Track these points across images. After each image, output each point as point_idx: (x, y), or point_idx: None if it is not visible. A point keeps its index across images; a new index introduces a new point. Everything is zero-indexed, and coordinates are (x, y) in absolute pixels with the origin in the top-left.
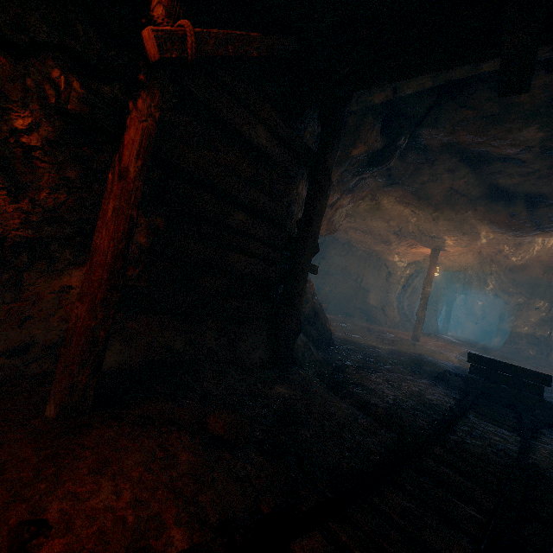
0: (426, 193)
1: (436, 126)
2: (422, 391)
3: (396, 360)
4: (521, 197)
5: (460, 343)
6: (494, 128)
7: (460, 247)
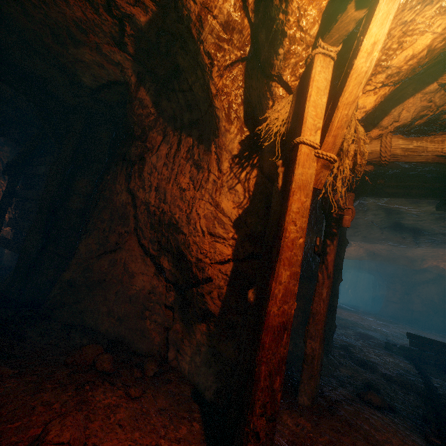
0: (355, 223)
1: (379, 199)
2: (395, 361)
3: (353, 336)
4: (410, 229)
5: (357, 311)
6: (411, 204)
7: (359, 247)
